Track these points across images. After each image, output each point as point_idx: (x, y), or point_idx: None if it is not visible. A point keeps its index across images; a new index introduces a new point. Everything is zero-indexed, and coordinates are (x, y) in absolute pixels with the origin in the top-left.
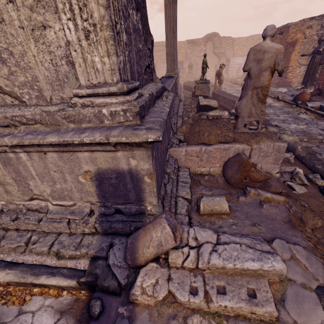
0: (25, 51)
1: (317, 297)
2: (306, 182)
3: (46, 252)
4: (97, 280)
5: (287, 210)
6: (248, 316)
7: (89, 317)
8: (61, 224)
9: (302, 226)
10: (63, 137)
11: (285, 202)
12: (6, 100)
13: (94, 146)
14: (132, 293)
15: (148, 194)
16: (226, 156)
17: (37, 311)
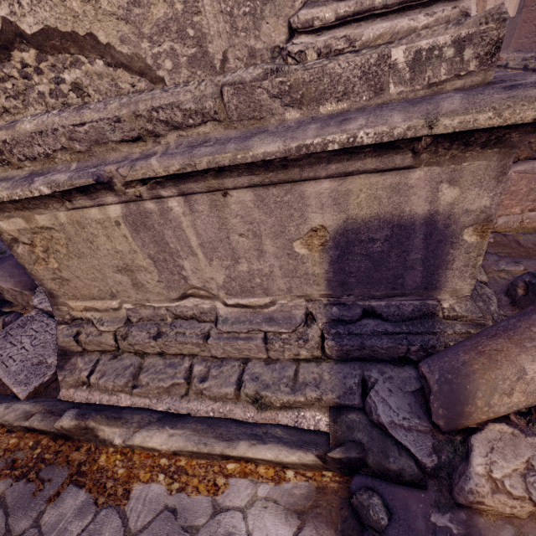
0: None
1: None
2: None
3: (232, 396)
4: (367, 456)
5: None
6: None
7: (360, 526)
8: (252, 343)
9: None
10: (297, 139)
11: None
12: (119, 84)
13: (361, 157)
14: (470, 490)
15: (456, 272)
16: None
17: (248, 508)
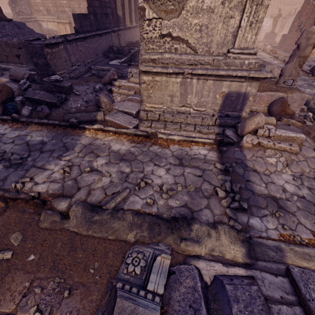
0: (215, 27)
1: (313, 150)
2: (312, 120)
3: (193, 130)
4: (224, 139)
5: (301, 129)
6: (288, 150)
7: (221, 152)
8: (199, 119)
9: (309, 135)
10: (228, 72)
11: (301, 126)
12: (186, 51)
13: (236, 78)
14: (242, 142)
15: (247, 106)
16: (270, 100)
17: (198, 149)
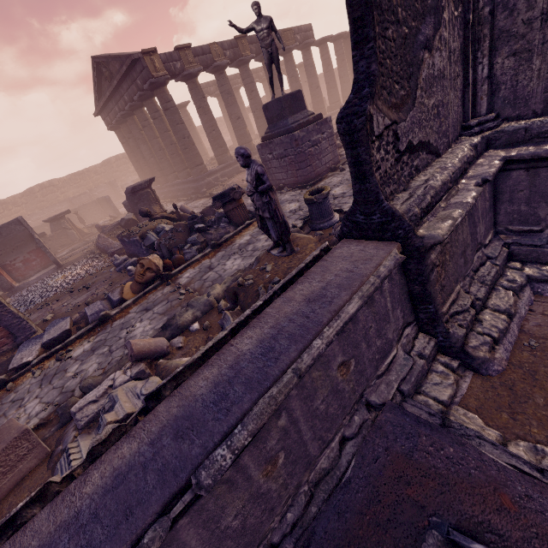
0: None
1: None
2: None
3: None
4: None
5: None
6: None
7: None
8: None
9: None
10: None
11: None
12: None
13: None
14: None
15: None
16: None
17: None
